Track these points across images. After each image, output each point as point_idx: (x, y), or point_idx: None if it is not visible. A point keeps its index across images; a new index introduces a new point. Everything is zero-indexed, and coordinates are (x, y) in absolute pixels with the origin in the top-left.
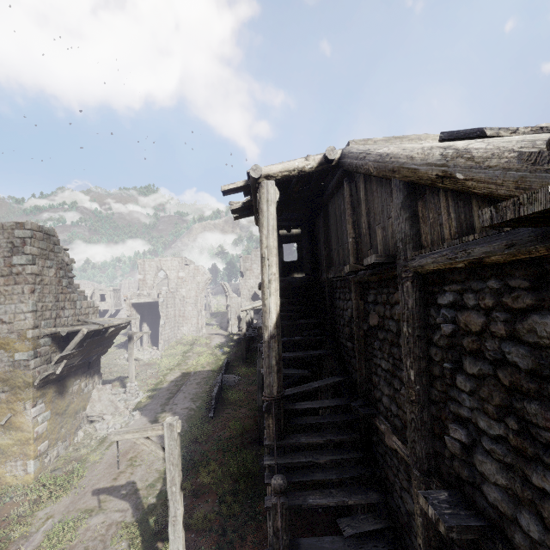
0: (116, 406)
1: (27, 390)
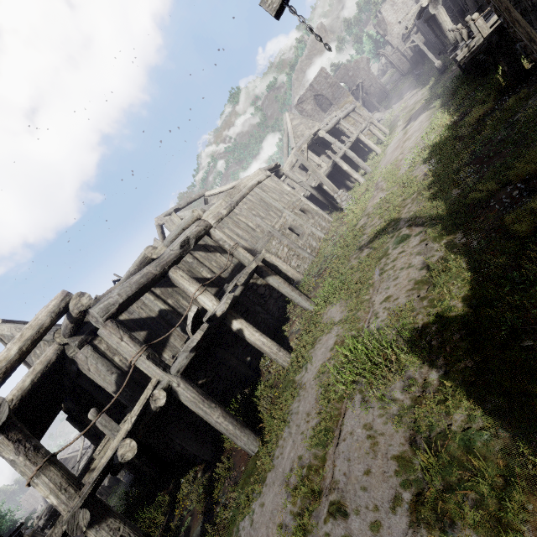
0: (382, 114)
1: (360, 108)
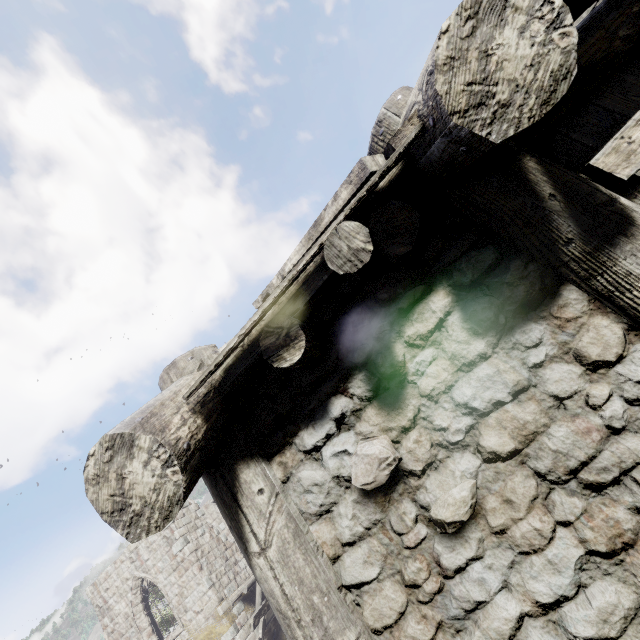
0: None
1: None
